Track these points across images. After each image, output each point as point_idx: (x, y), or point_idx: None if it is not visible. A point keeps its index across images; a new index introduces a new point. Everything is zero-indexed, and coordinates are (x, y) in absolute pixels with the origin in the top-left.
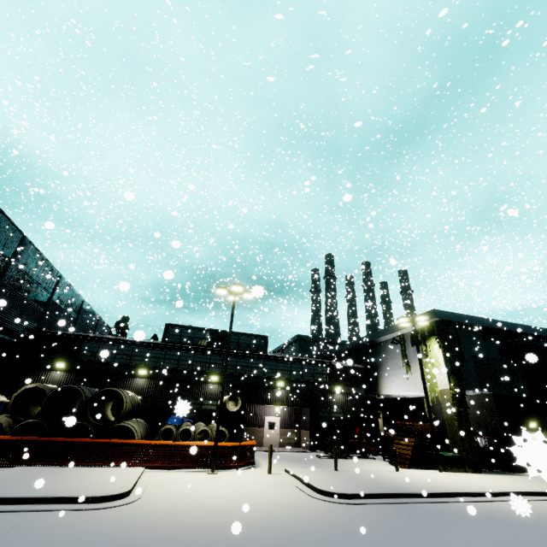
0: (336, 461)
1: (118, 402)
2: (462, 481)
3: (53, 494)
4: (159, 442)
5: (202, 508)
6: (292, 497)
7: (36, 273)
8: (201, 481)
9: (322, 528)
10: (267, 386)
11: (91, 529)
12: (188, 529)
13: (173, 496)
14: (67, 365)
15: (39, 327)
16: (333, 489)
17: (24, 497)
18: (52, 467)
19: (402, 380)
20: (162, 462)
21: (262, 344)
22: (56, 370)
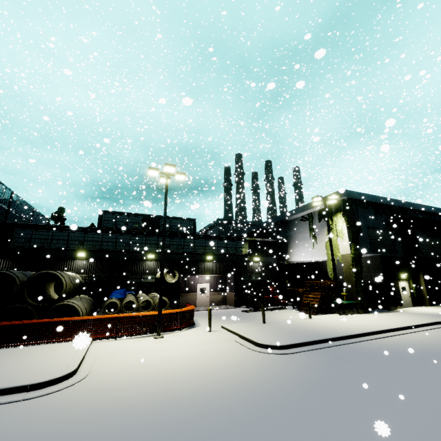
0: (264, 316)
1: (61, 282)
2: (362, 322)
3: None
4: (104, 316)
5: (155, 379)
6: (236, 352)
7: None
8: (149, 347)
9: (277, 385)
10: (198, 260)
11: (25, 430)
12: (144, 409)
13: (123, 367)
14: None
15: None
16: (271, 342)
17: None
18: None
19: (308, 249)
20: (109, 333)
21: (191, 225)
22: None
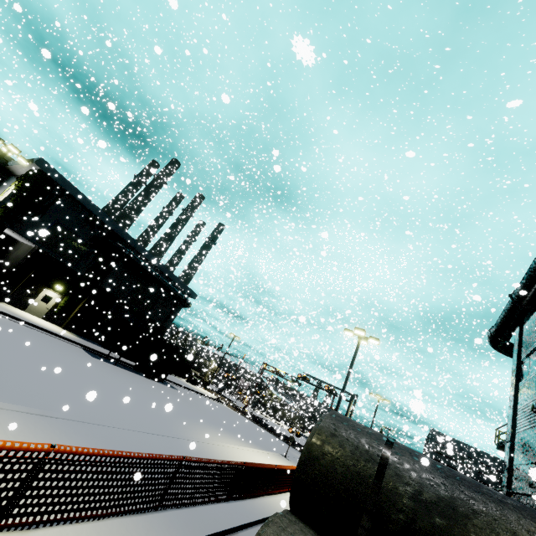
0: None
1: None
2: None
3: None
4: None
5: None
6: None
7: None
8: None
9: None
10: None
11: None
12: None
13: None
14: None
15: None
16: None
17: None
18: None
19: None
20: None
21: None
22: None
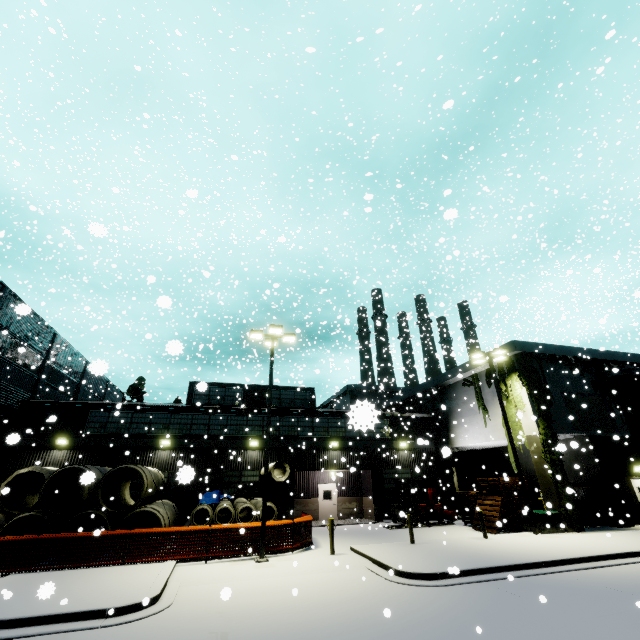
0: (411, 532)
1: (138, 482)
2: (566, 544)
3: (57, 610)
4: (192, 527)
5: (255, 610)
6: (366, 583)
7: (23, 332)
8: (249, 573)
9: (412, 624)
10: (319, 448)
11: None
12: None
13: (214, 596)
14: (70, 441)
15: (33, 398)
16: (415, 568)
17: (17, 619)
18: (57, 571)
19: (479, 428)
20: (198, 553)
21: (309, 397)
22: (58, 448)
